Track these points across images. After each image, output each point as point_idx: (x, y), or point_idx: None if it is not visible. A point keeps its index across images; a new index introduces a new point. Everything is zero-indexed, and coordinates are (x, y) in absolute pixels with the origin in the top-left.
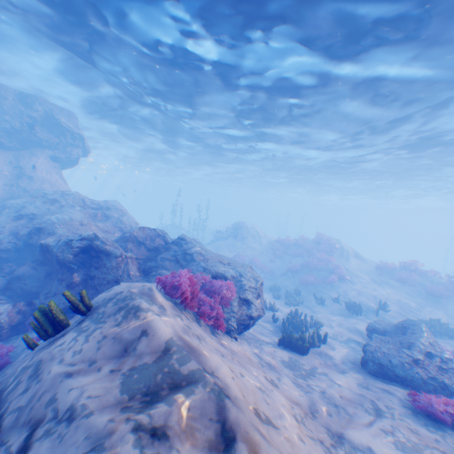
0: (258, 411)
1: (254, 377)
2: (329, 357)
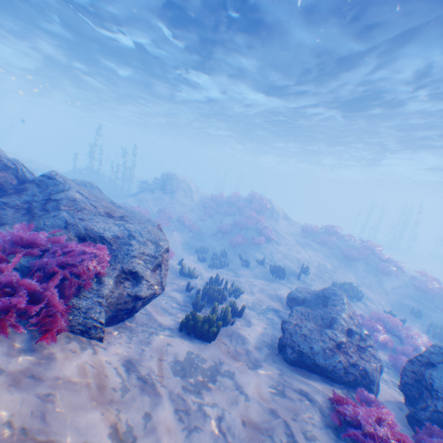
0: None
1: None
2: (243, 341)
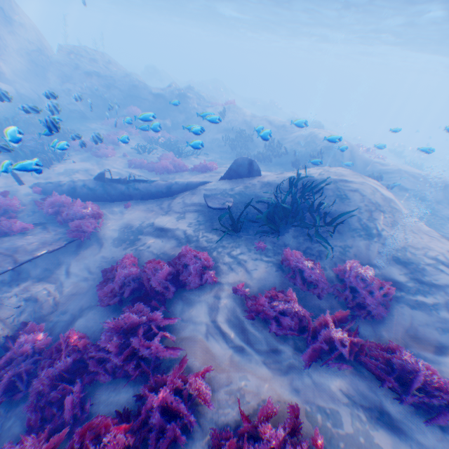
0: None
1: None
2: None
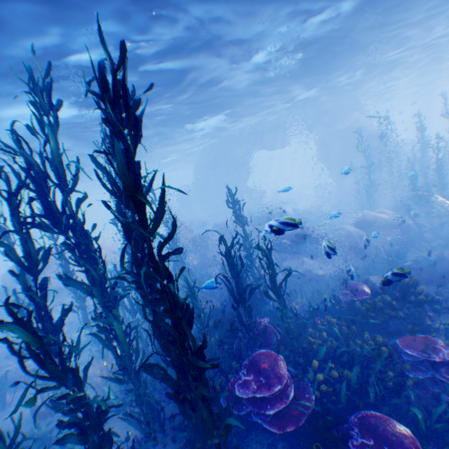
0: None
1: None
2: None
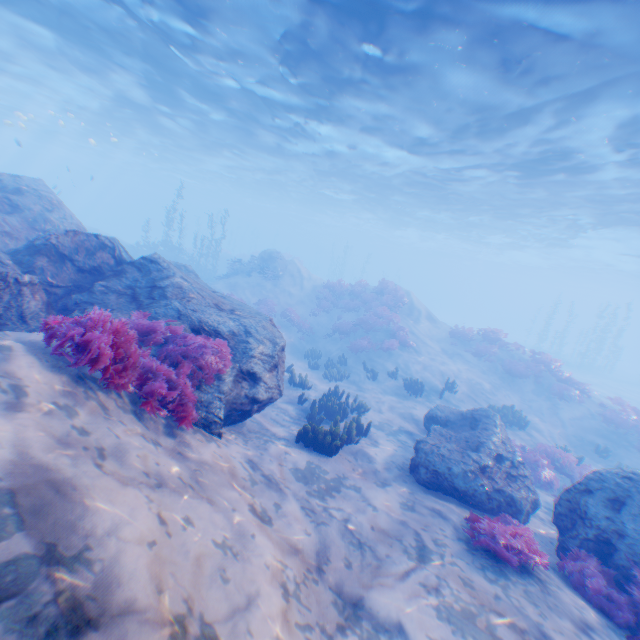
0: (186, 624)
1: (222, 519)
2: (368, 459)
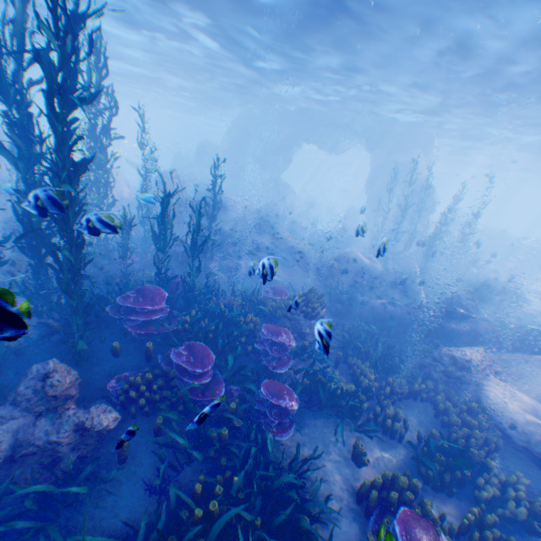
0: None
1: None
2: None
